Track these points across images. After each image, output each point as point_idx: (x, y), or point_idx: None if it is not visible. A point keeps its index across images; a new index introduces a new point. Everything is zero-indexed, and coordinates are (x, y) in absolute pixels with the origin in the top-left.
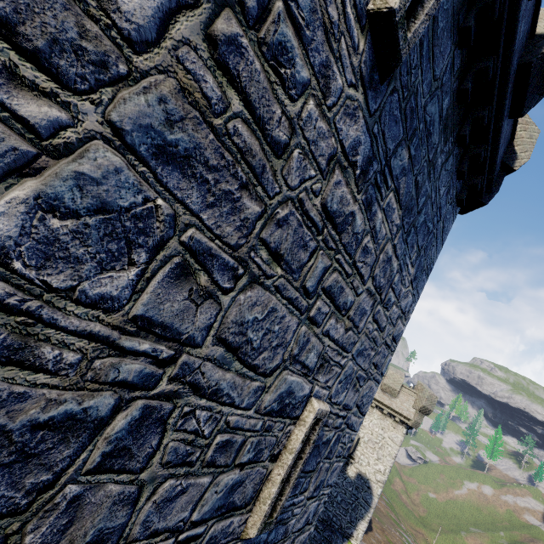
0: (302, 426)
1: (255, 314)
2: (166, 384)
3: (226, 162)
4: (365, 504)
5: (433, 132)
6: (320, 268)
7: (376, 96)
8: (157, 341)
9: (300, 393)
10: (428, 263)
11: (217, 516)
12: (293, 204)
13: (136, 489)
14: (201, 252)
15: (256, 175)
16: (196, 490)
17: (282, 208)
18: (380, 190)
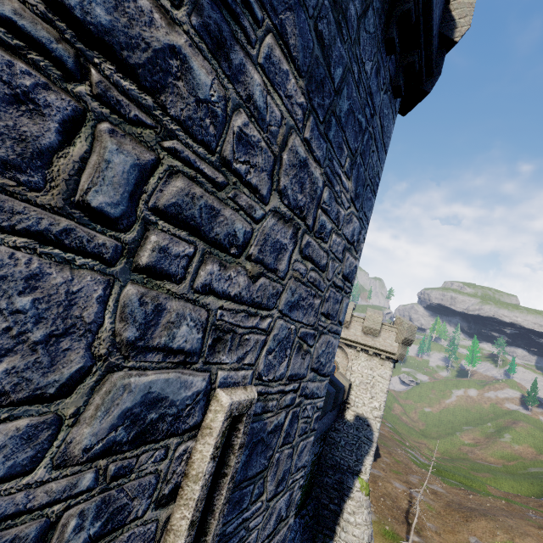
0: (207, 436)
1: None
2: None
3: None
4: (368, 441)
5: None
6: (124, 165)
7: None
8: None
9: (183, 393)
10: (372, 176)
11: None
12: None
13: None
14: None
15: None
16: None
17: None
18: (238, 21)
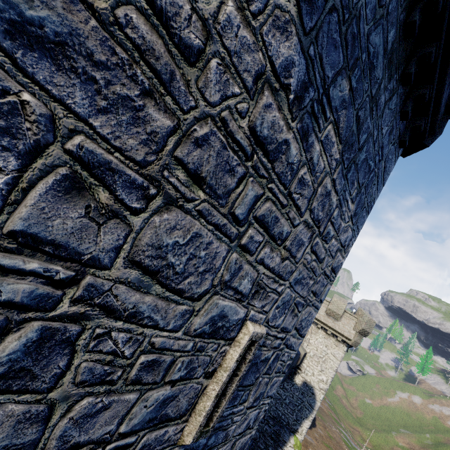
0: (237, 347)
1: (175, 238)
2: (68, 306)
3: (119, 60)
4: (309, 407)
5: (376, 65)
6: (251, 196)
7: (312, 12)
8: (49, 260)
9: (234, 316)
10: (369, 201)
11: (149, 427)
12: (214, 123)
13: (45, 407)
14: (97, 164)
15: (162, 82)
16: (122, 406)
17: (200, 126)
18: (317, 121)
